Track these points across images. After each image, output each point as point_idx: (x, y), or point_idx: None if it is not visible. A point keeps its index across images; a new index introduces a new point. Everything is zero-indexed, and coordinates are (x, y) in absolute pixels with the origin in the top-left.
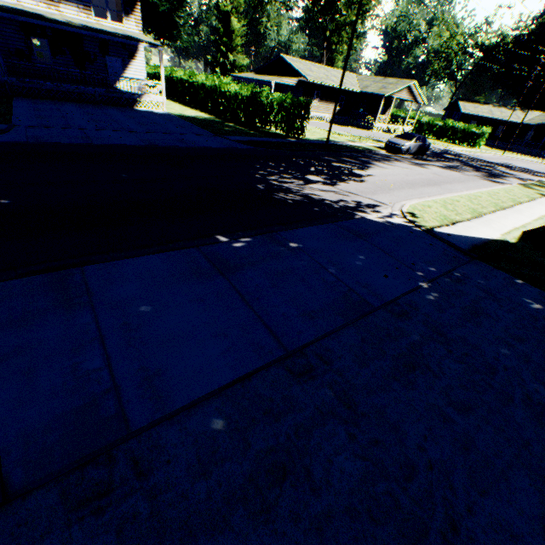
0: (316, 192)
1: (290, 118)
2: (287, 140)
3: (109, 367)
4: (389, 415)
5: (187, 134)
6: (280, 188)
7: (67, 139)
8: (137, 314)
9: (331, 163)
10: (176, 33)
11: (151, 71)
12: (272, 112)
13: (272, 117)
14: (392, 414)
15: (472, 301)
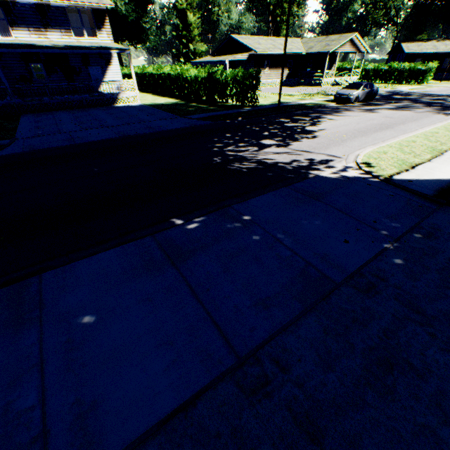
0: (269, 155)
1: (243, 90)
2: (243, 109)
3: (42, 403)
4: (366, 448)
5: (156, 121)
6: (235, 158)
7: (55, 143)
8: (82, 327)
9: (284, 124)
10: (145, 36)
11: (128, 71)
12: (227, 87)
13: (229, 91)
14: (371, 446)
15: (449, 260)
